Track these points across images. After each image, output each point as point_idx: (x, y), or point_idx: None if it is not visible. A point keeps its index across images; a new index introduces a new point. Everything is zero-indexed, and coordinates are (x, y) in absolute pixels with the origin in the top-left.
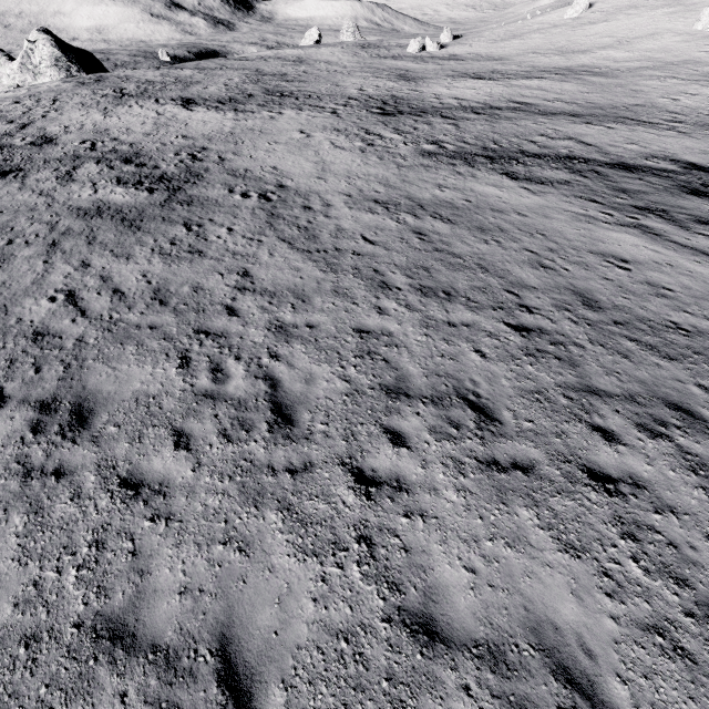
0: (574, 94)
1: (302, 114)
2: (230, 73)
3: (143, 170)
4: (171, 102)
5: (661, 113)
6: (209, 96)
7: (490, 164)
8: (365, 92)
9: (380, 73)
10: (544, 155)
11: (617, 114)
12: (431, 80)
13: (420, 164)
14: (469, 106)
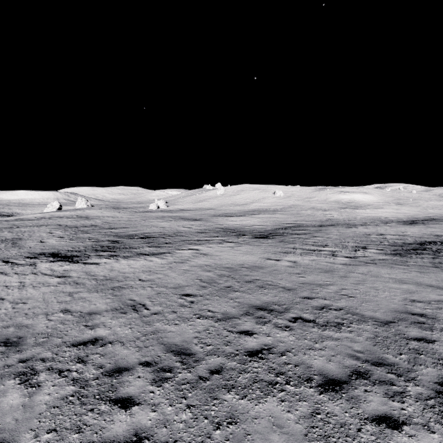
0: (295, 218)
1: (215, 246)
2: (39, 229)
3: (370, 394)
4: (36, 260)
5: (348, 221)
6: (73, 247)
7: (440, 253)
8: (195, 228)
9: (167, 218)
10: (421, 243)
11: (340, 223)
12: (210, 219)
13: (431, 262)
14: (279, 227)
